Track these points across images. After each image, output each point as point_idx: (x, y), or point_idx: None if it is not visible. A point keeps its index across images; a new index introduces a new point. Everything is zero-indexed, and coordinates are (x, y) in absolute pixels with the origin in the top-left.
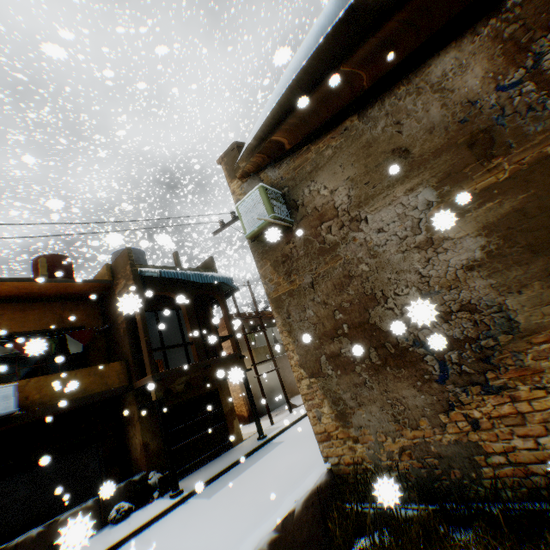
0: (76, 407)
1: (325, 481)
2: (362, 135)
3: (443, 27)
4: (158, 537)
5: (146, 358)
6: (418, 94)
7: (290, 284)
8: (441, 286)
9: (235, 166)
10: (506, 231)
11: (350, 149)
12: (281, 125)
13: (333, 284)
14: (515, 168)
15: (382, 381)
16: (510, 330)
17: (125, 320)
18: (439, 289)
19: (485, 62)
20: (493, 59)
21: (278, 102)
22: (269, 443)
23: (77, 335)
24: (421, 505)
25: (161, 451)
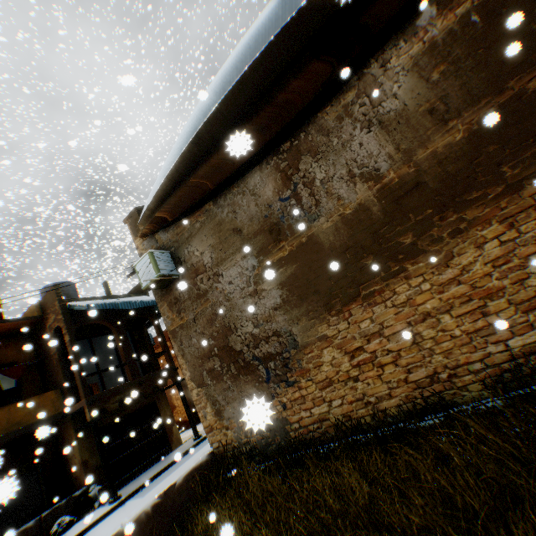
0: (13, 439)
1: (206, 460)
2: (216, 216)
3: (248, 159)
4: (95, 535)
5: (80, 385)
6: (244, 195)
7: (180, 320)
8: (263, 320)
9: (137, 226)
10: (290, 287)
11: (210, 224)
12: (164, 203)
13: (206, 320)
14: (291, 248)
15: (239, 385)
16: (296, 346)
17: (58, 351)
18: (263, 322)
19: (274, 181)
20: (277, 181)
21: (160, 187)
22: (203, 441)
23: (10, 372)
24: (262, 463)
25: (101, 465)
